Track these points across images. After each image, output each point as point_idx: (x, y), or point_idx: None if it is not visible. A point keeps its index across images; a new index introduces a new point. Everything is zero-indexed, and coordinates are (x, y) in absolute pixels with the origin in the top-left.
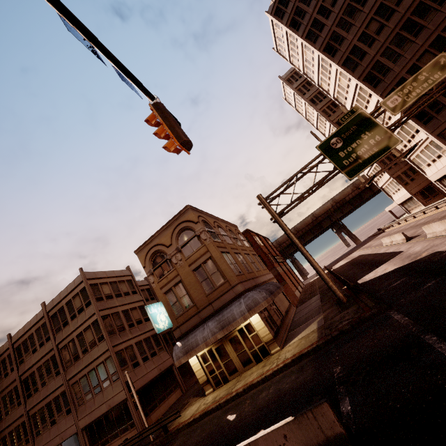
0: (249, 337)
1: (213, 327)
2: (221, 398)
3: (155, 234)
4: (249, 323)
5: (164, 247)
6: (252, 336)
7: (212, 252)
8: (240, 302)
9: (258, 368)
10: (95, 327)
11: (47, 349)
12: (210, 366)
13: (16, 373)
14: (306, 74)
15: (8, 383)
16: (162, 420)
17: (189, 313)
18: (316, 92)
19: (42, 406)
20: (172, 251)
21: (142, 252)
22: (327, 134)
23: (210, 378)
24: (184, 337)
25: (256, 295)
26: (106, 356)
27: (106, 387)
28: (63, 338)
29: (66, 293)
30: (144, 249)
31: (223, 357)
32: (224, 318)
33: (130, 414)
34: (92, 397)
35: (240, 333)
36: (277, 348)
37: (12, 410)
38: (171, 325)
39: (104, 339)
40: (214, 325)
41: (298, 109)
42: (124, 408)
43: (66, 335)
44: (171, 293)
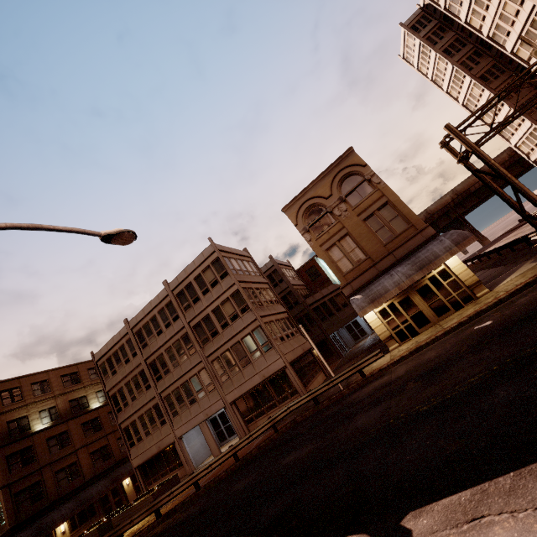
0: (445, 284)
1: (407, 270)
2: (432, 335)
3: (309, 186)
4: (443, 268)
5: (322, 199)
6: (448, 283)
7: (390, 196)
8: (441, 240)
9: (468, 308)
10: (235, 298)
11: (176, 328)
12: (393, 322)
13: (140, 357)
14: (449, 10)
15: (132, 368)
16: (358, 364)
17: (361, 267)
18: (452, 39)
19: (176, 387)
20: (333, 203)
21: (292, 209)
22: (461, 97)
23: (392, 334)
24: (359, 292)
25: (459, 231)
26: (253, 327)
27: (257, 358)
28: (196, 314)
29: (194, 267)
30: (294, 206)
31: (409, 310)
32: (421, 259)
33: (289, 382)
34: (239, 371)
35: (432, 281)
36: (484, 290)
37: (139, 395)
38: (339, 282)
39: (248, 310)
40: (408, 268)
41: (421, 68)
42: (281, 378)
43: (199, 311)
44: (335, 249)
